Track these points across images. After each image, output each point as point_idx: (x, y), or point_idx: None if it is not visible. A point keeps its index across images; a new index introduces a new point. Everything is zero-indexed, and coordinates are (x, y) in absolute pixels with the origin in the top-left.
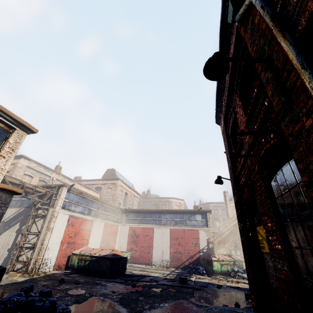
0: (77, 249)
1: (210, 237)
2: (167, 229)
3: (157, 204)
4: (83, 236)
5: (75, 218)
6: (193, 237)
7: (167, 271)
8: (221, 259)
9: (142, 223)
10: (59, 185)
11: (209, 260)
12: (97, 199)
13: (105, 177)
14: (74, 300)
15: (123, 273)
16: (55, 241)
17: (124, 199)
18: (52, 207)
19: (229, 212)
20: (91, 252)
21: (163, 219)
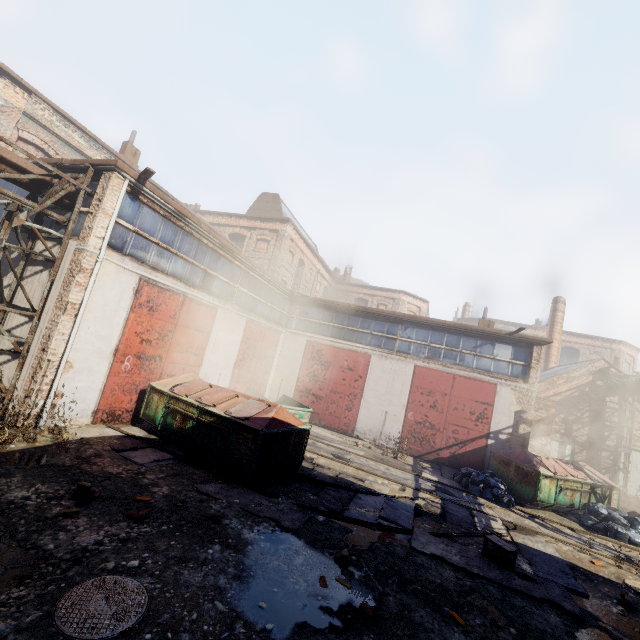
0: (167, 374)
1: (527, 410)
2: (405, 365)
3: (365, 301)
4: (186, 344)
5: (159, 289)
6: (478, 399)
7: (405, 472)
8: (562, 475)
9: (341, 337)
10: (97, 164)
11: (525, 470)
12: (229, 251)
13: (256, 213)
14: None
15: (295, 471)
16: (91, 346)
17: (295, 275)
18: (76, 238)
19: (554, 350)
20: (203, 394)
21: (398, 339)
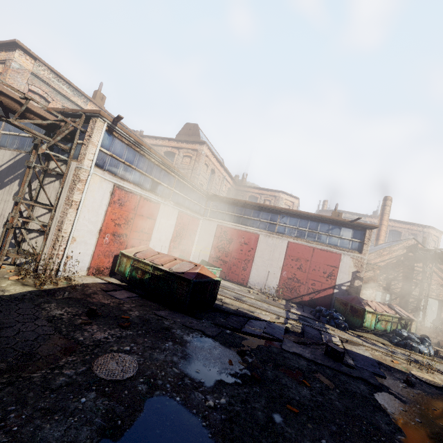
0: (130, 246)
1: (360, 271)
2: (282, 241)
3: (256, 198)
4: (141, 227)
5: (125, 192)
6: (329, 263)
7: (280, 309)
8: (380, 311)
9: (240, 223)
10: (87, 112)
11: (356, 308)
12: (168, 166)
13: (182, 137)
14: (101, 414)
15: (211, 305)
16: (86, 227)
17: (208, 180)
18: (75, 160)
19: (383, 232)
20: (154, 258)
21: (277, 224)
